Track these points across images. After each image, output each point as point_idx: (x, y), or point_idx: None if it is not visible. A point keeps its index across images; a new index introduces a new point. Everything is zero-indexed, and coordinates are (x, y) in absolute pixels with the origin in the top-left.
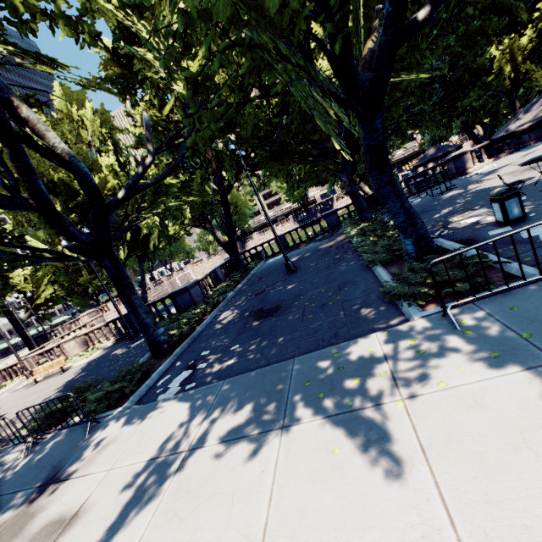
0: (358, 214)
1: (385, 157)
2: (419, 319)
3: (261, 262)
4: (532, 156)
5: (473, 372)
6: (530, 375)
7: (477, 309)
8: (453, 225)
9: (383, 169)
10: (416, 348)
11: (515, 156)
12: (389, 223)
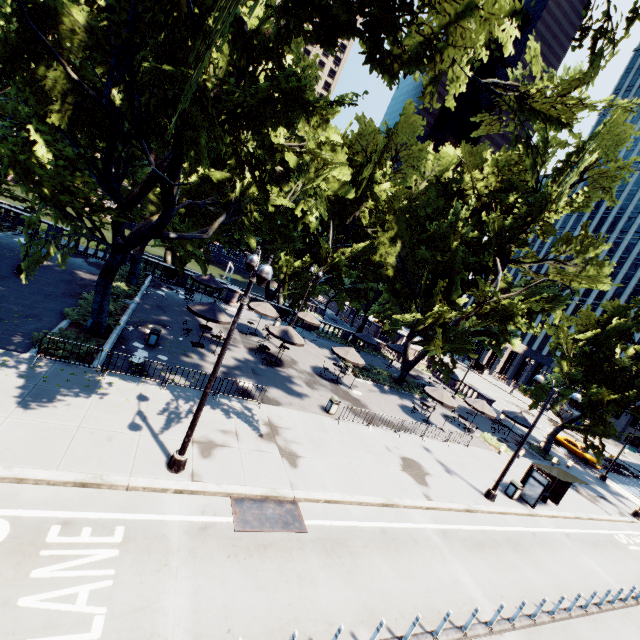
0: (129, 274)
1: (113, 273)
2: (28, 355)
3: (9, 233)
4: (248, 323)
5: (9, 377)
6: (22, 384)
7: (53, 364)
8: (142, 328)
9: (106, 278)
10: (5, 363)
11: (252, 316)
12: (136, 298)
